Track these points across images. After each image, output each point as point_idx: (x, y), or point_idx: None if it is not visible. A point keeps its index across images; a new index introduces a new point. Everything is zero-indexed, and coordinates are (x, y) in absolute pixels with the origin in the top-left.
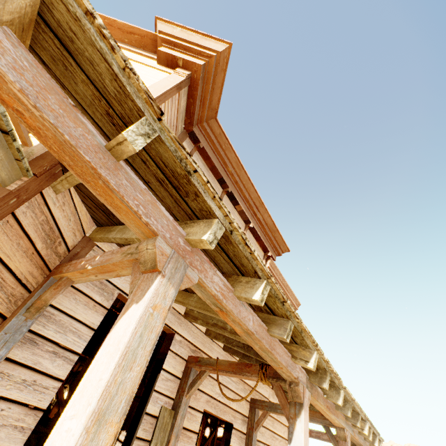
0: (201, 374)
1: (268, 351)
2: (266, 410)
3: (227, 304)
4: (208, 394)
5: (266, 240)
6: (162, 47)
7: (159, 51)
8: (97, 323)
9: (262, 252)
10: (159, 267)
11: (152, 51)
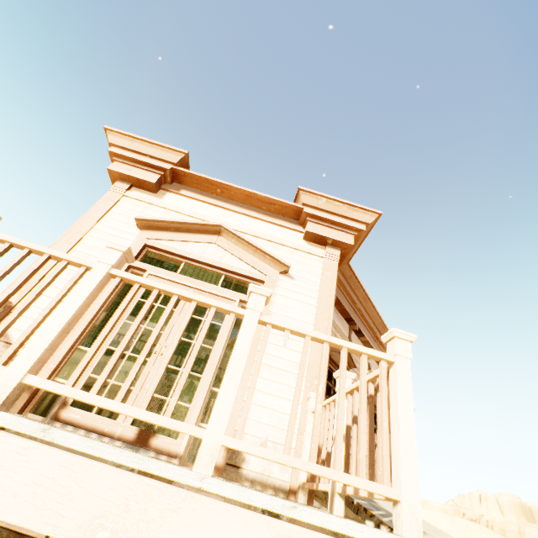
0: None
1: None
2: None
3: None
4: None
5: None
6: (308, 223)
7: (308, 232)
8: None
9: None
10: None
11: (291, 218)
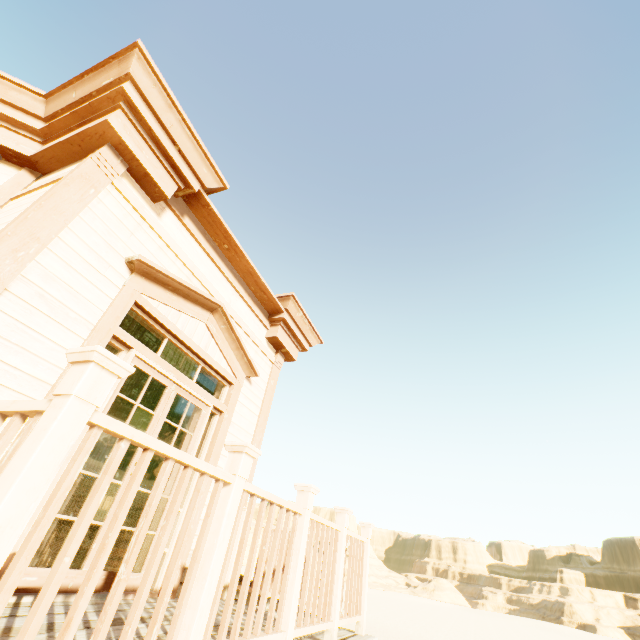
0: None
1: None
2: None
3: None
4: None
5: None
6: (279, 328)
7: (277, 337)
8: None
9: None
10: None
11: (266, 309)
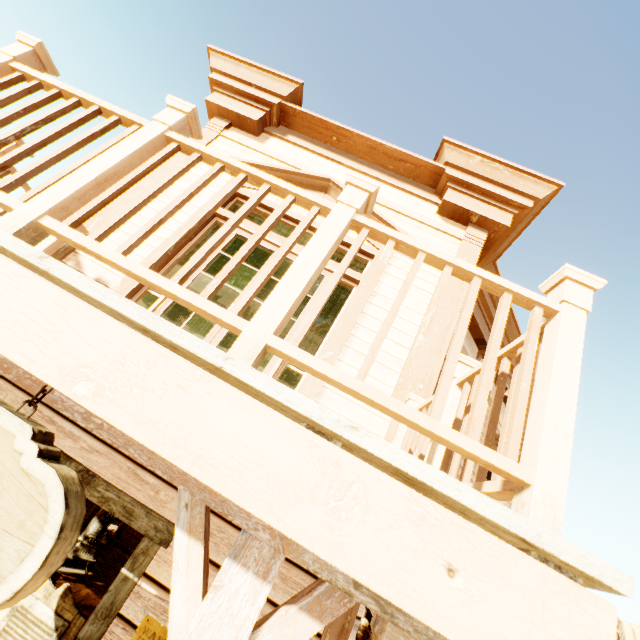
0: None
1: None
2: None
3: None
4: None
5: None
6: (447, 191)
7: (446, 202)
8: None
9: None
10: None
11: (425, 184)
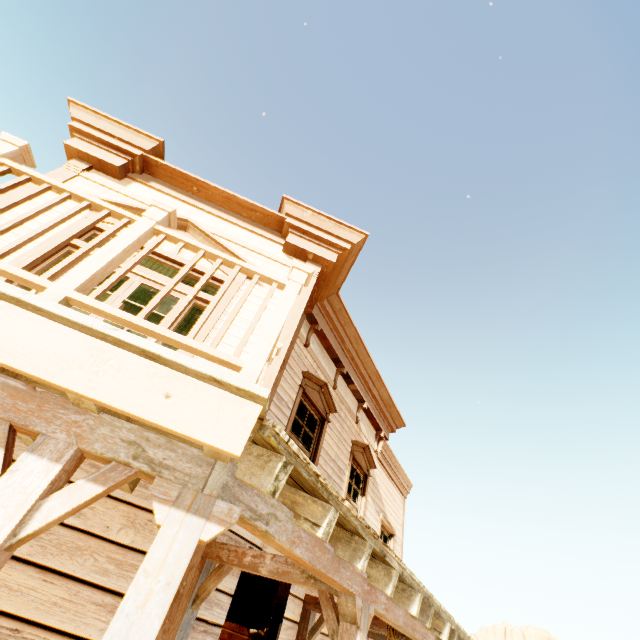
0: (322, 619)
1: (410, 633)
2: (378, 639)
3: (388, 616)
4: (321, 632)
5: (380, 416)
6: (289, 235)
7: (288, 243)
8: (234, 587)
9: (374, 431)
10: (358, 623)
11: (274, 229)
